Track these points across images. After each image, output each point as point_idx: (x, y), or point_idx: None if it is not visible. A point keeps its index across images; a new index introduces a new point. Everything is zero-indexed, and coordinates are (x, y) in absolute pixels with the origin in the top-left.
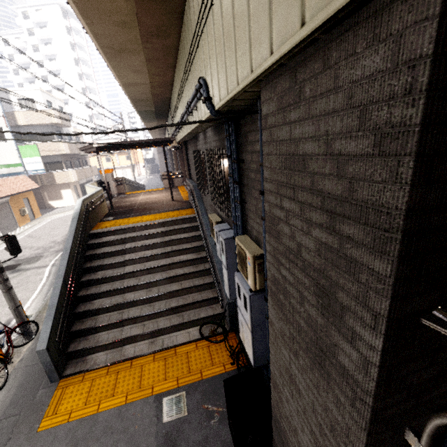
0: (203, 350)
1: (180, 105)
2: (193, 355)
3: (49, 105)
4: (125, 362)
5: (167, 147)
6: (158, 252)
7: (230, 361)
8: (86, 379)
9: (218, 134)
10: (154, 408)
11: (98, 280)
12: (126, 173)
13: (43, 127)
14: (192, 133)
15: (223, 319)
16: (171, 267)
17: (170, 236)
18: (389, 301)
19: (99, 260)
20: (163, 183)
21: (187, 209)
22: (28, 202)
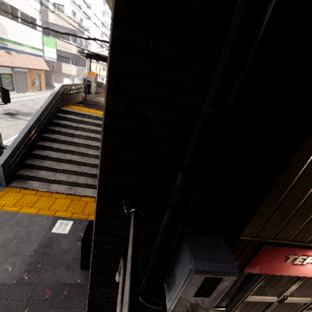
0: None
1: None
2: (89, 204)
3: (73, 14)
4: (48, 193)
5: None
6: (98, 136)
7: None
8: (21, 192)
9: None
10: (50, 223)
11: (53, 139)
12: None
13: (65, 29)
14: None
15: None
16: None
17: None
18: (99, 170)
19: (59, 128)
20: None
21: None
22: (39, 77)
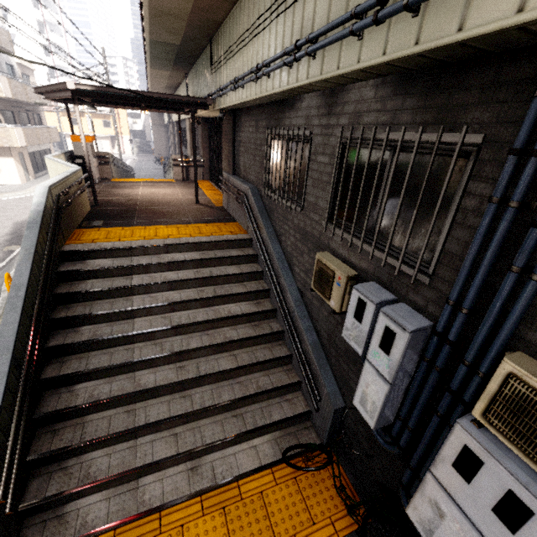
0: (288, 487)
1: (273, 28)
2: (272, 498)
3: None
4: (147, 519)
5: (172, 117)
6: (192, 296)
7: (341, 512)
8: None
9: (423, 93)
10: None
11: (82, 345)
12: (101, 146)
13: None
14: (295, 91)
15: (307, 420)
16: (215, 325)
17: (208, 268)
18: None
19: (83, 305)
20: (174, 172)
21: (228, 222)
22: None
